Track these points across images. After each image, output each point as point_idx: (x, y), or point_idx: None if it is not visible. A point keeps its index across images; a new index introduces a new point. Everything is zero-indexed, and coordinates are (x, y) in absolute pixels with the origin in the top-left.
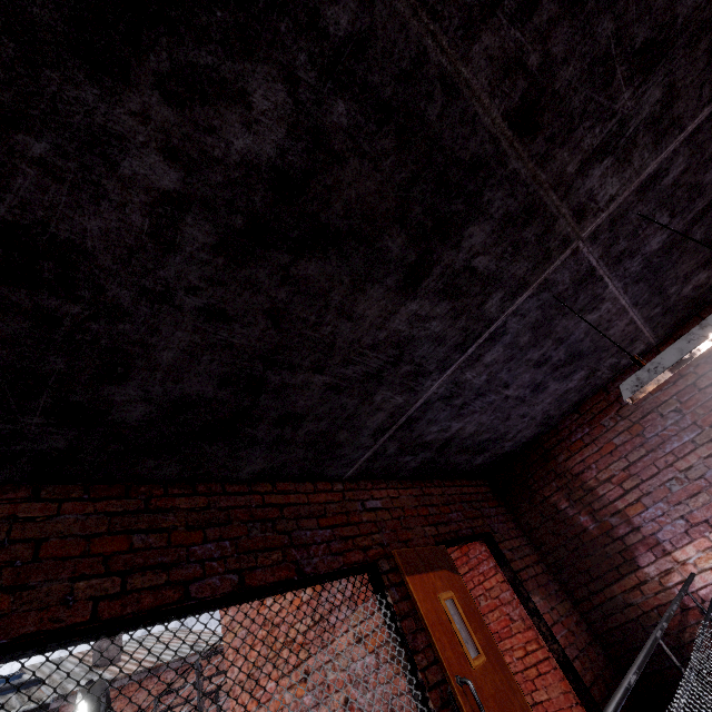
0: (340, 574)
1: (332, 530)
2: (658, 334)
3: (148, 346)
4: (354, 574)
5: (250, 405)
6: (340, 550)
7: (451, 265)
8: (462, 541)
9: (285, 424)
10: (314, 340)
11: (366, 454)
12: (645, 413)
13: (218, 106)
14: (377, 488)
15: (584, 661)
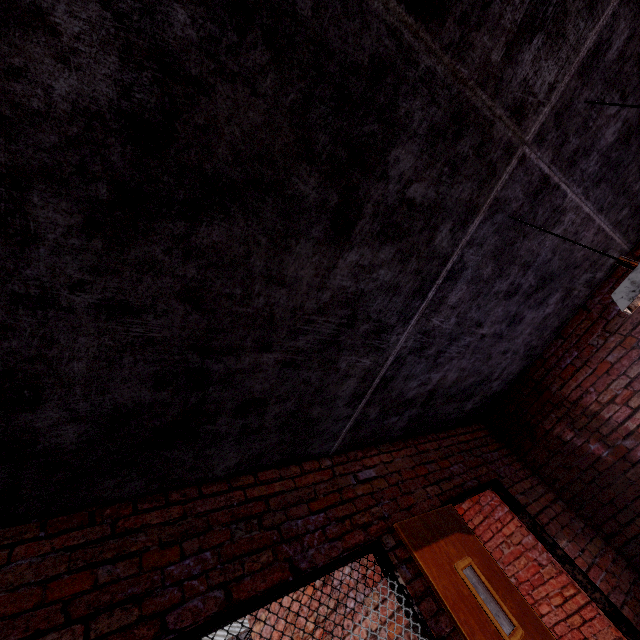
0: (341, 562)
1: (325, 513)
2: (629, 238)
3: (50, 360)
4: (357, 558)
5: (200, 401)
6: (338, 533)
7: (382, 200)
8: (469, 495)
9: (247, 412)
10: (248, 317)
11: (347, 424)
12: (635, 323)
13: (10, 36)
14: (368, 456)
15: (633, 605)
